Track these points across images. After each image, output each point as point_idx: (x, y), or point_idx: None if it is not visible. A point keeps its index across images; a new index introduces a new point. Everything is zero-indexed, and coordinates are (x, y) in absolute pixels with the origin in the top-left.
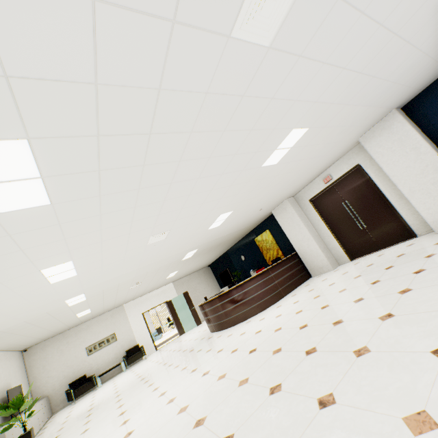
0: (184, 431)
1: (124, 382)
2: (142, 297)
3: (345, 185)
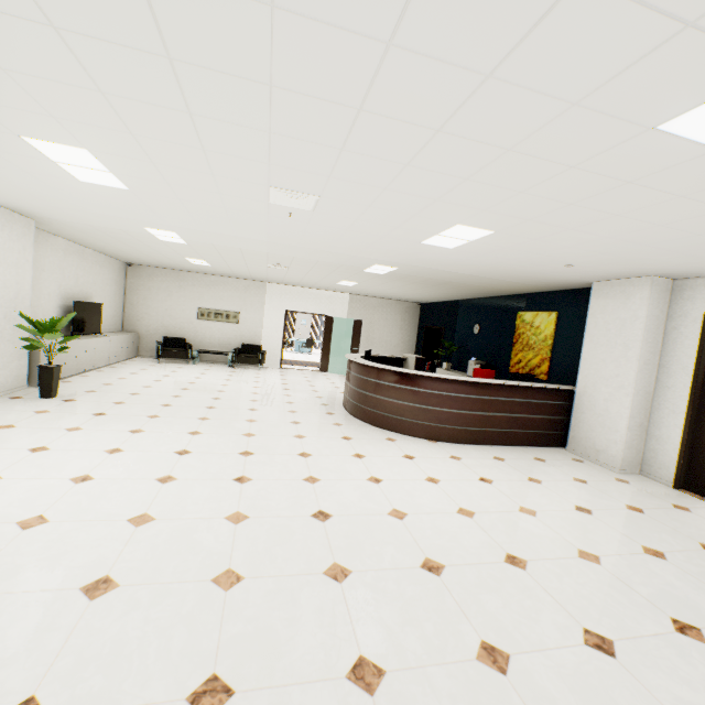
0: (75, 575)
1: (205, 383)
2: (296, 288)
3: None
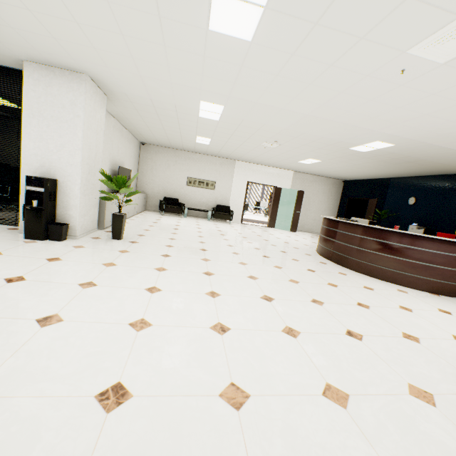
0: None
1: (209, 232)
2: (256, 165)
3: None
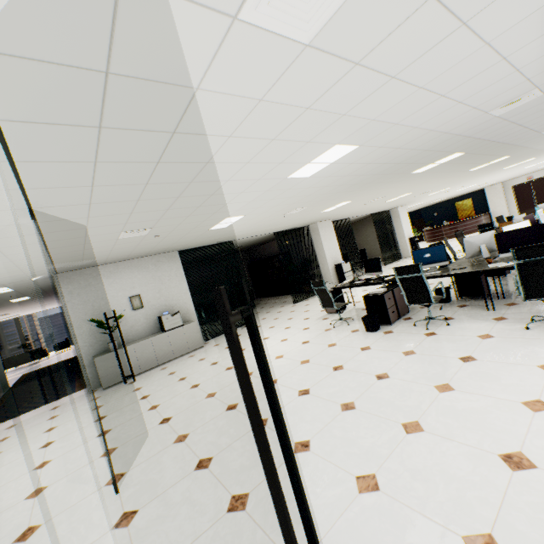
0: None
1: None
2: None
3: (537, 183)
